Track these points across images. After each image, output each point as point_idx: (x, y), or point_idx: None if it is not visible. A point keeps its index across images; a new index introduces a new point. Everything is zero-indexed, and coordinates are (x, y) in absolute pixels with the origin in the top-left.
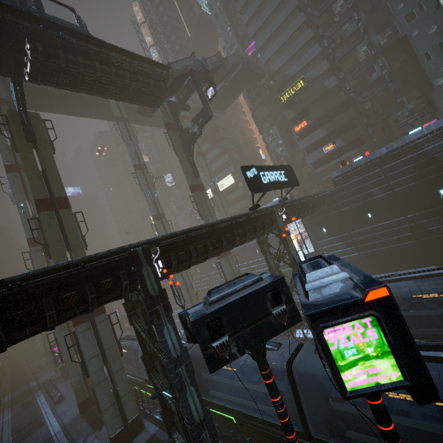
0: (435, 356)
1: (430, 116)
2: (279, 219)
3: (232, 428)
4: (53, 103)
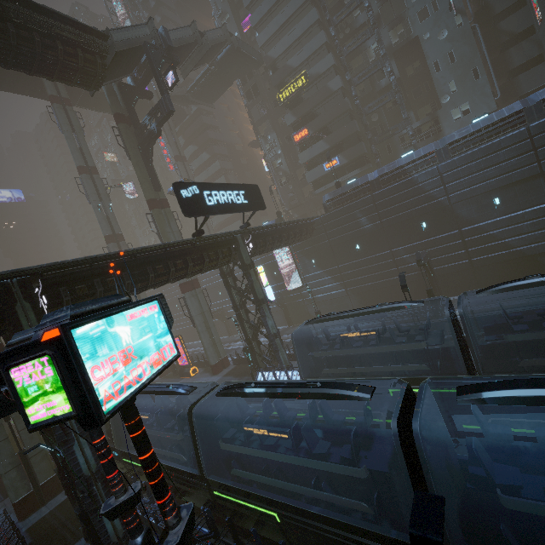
0: (295, 393)
1: (435, 138)
2: (244, 248)
3: None
4: None
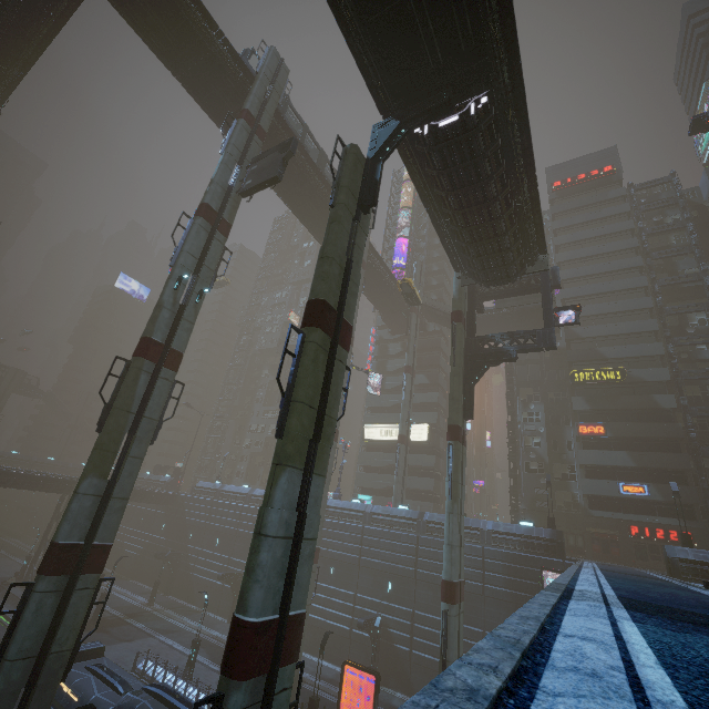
0: None
1: None
2: None
3: None
4: (290, 180)
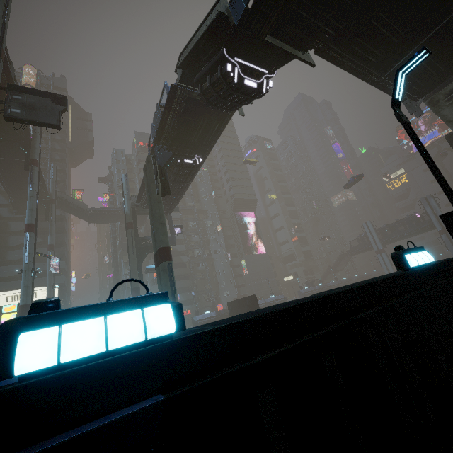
0: None
1: (218, 301)
2: None
3: None
4: None
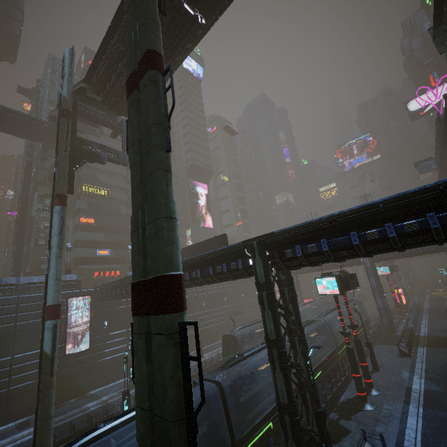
0: (306, 323)
1: None
2: None
3: (268, 444)
4: None
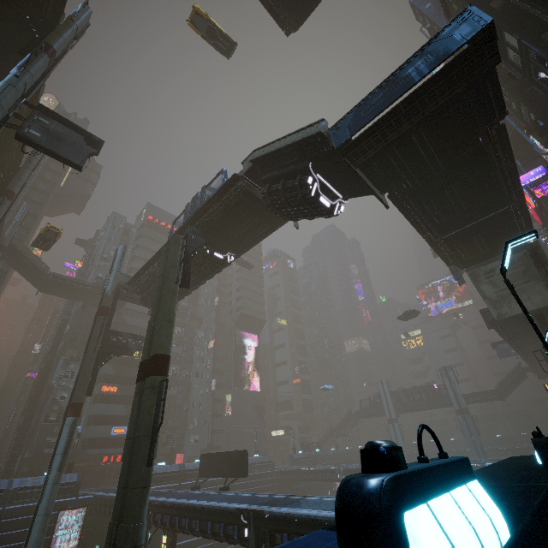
0: None
1: (179, 448)
2: None
3: None
4: None
